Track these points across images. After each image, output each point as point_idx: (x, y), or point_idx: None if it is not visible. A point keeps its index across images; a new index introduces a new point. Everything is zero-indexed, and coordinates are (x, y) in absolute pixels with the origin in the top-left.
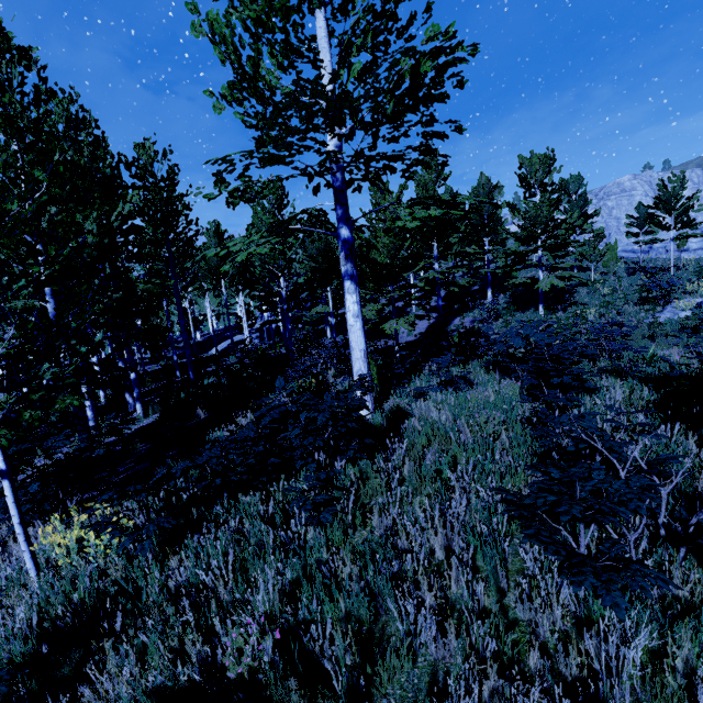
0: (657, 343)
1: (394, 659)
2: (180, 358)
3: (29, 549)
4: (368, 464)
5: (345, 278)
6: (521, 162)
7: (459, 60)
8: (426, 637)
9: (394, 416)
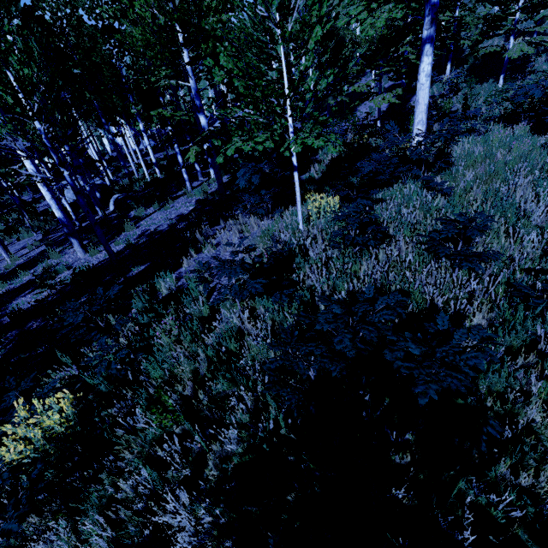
0: None
1: (525, 221)
2: (180, 146)
3: (301, 210)
4: (447, 173)
5: (426, 42)
6: None
7: None
8: (534, 217)
9: (437, 154)
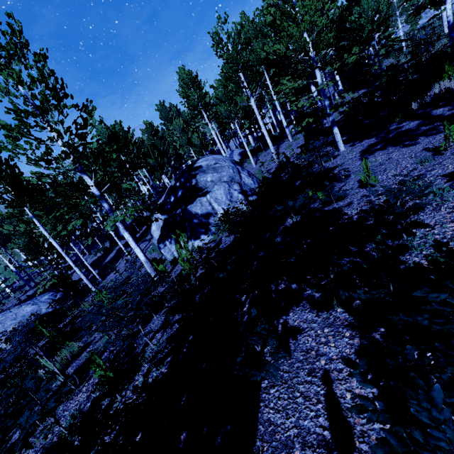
0: None
1: None
2: None
3: None
4: None
5: None
6: None
7: None
8: None
9: None
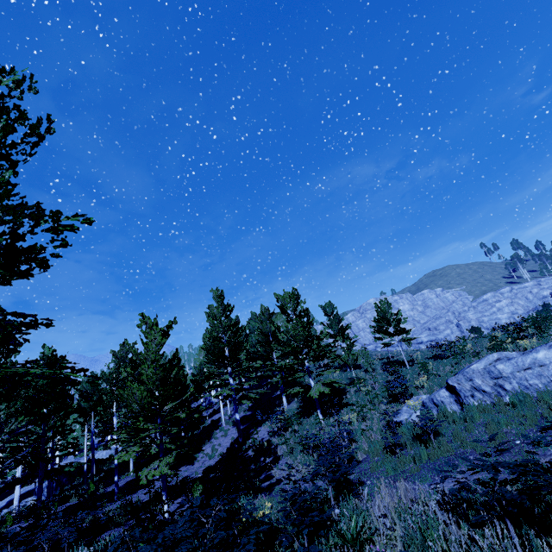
0: (399, 457)
1: None
2: None
3: None
4: None
5: None
6: (276, 297)
7: (63, 226)
8: None
9: None
